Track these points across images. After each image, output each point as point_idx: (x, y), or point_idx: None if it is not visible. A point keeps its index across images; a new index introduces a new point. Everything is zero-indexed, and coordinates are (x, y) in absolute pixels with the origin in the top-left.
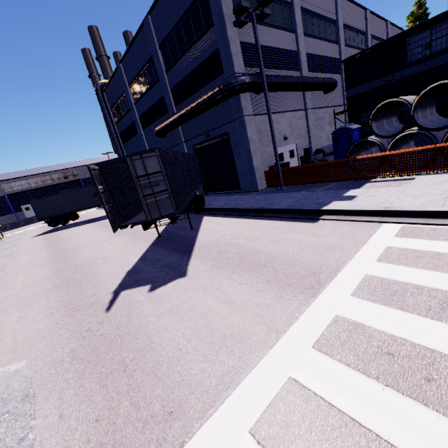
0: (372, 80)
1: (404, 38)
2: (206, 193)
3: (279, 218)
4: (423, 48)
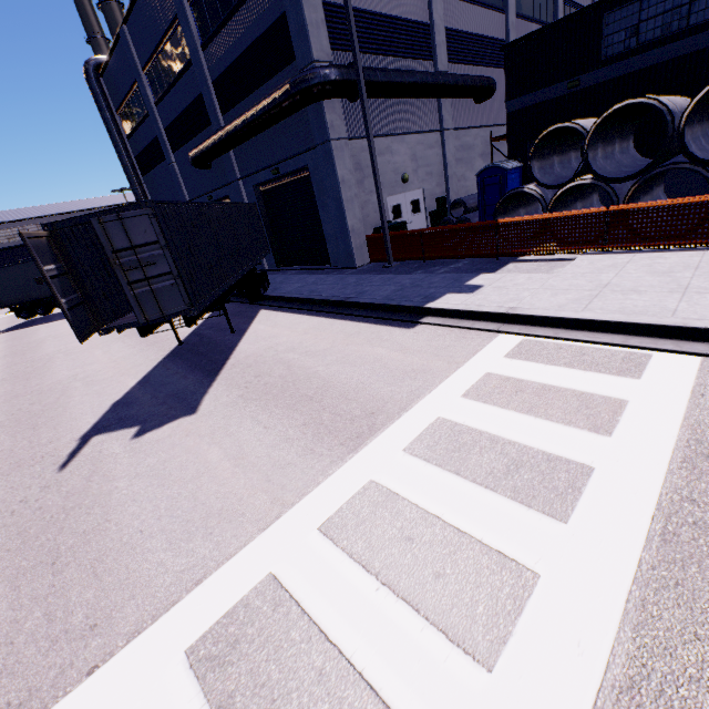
0: (546, 86)
1: (599, 13)
2: (279, 268)
3: (366, 319)
4: (626, 34)
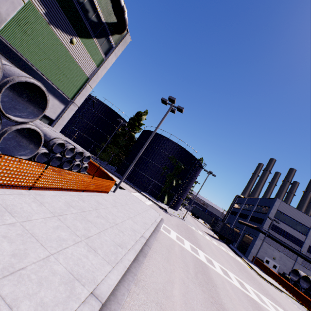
0: None
1: None
2: (236, 248)
3: (234, 253)
4: None
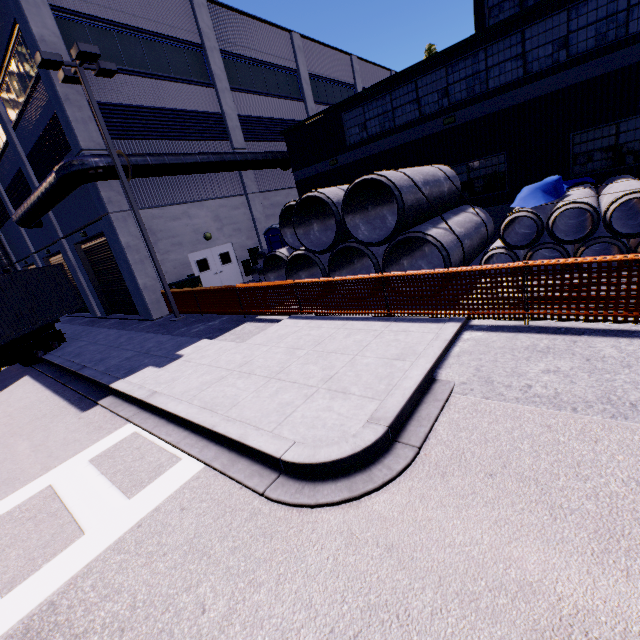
0: (317, 162)
1: (338, 112)
2: (108, 315)
3: (75, 394)
4: (360, 129)
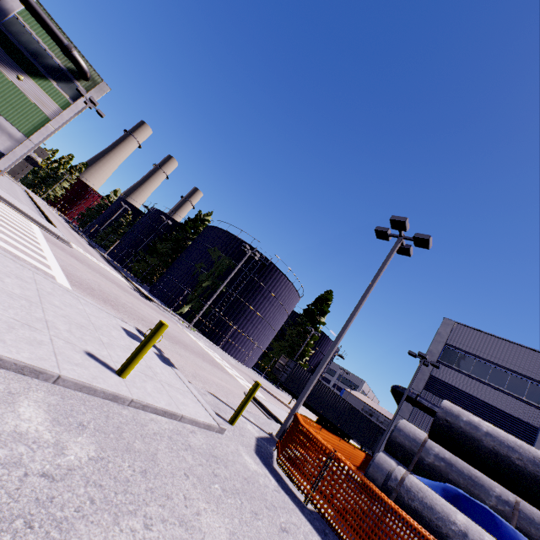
0: None
1: None
2: None
3: None
4: None
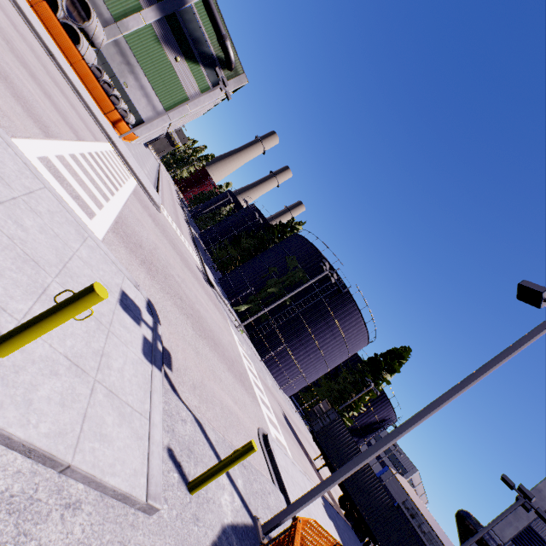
0: None
1: None
2: None
3: None
4: None
